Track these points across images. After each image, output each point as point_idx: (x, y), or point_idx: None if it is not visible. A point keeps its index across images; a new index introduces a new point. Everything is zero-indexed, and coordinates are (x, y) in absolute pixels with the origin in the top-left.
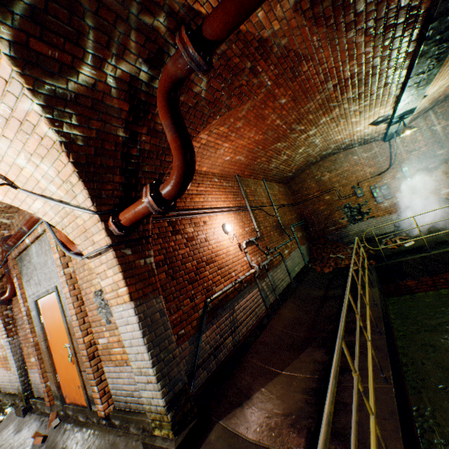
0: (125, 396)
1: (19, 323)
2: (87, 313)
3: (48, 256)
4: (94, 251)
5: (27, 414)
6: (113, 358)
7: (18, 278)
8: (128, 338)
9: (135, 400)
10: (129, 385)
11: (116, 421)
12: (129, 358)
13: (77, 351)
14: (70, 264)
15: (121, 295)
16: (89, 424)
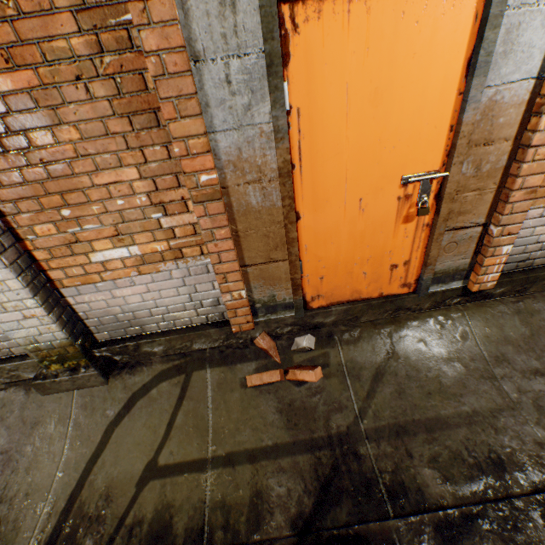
0: (531, 251)
1: None
2: None
3: None
4: None
5: (111, 376)
6: None
7: None
8: None
9: None
10: None
11: (495, 291)
12: None
13: (458, 189)
14: None
15: None
16: (409, 316)
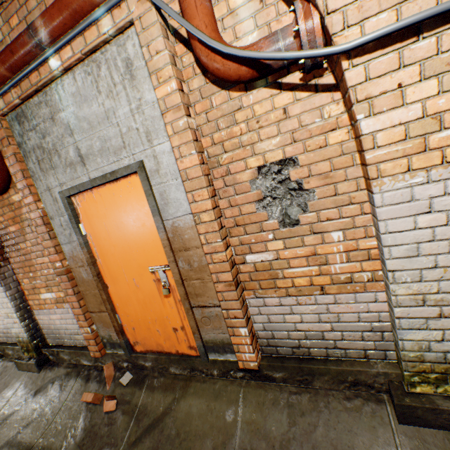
0: (298, 338)
1: (7, 242)
2: (220, 212)
3: (116, 98)
4: (432, 9)
5: (43, 368)
6: (281, 284)
7: (16, 156)
8: (409, 241)
9: (325, 344)
10: (315, 323)
11: (274, 374)
12: (389, 279)
13: (185, 277)
14: (190, 111)
15: (435, 146)
16: (201, 379)
